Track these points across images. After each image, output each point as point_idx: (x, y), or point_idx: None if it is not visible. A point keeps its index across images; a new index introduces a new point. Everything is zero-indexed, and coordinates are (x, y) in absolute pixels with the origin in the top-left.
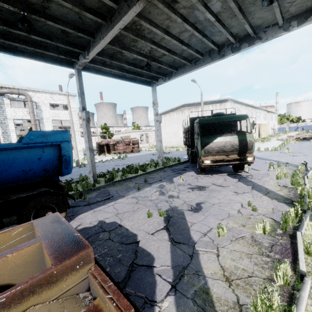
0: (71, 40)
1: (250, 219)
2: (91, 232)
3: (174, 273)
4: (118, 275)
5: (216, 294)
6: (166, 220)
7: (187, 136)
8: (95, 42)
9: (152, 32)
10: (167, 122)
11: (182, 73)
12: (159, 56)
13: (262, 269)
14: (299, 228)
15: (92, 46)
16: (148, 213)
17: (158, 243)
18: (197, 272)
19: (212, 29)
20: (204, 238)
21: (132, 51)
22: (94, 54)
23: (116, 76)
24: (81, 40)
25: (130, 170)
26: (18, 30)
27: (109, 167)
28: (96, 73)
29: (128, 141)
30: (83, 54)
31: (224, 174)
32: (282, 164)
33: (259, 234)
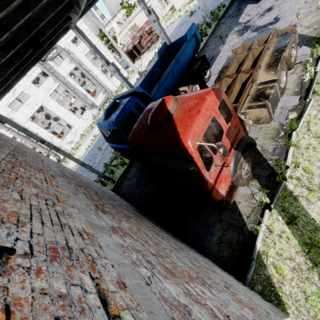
0: None
1: (314, 1)
2: None
3: None
4: None
5: (305, 33)
6: None
7: None
8: None
9: None
10: None
11: None
12: None
13: None
14: None
15: None
16: None
17: None
18: None
19: None
20: None
21: None
22: None
23: None
24: None
25: None
26: None
27: None
28: None
29: (149, 28)
30: None
31: None
32: None
33: None
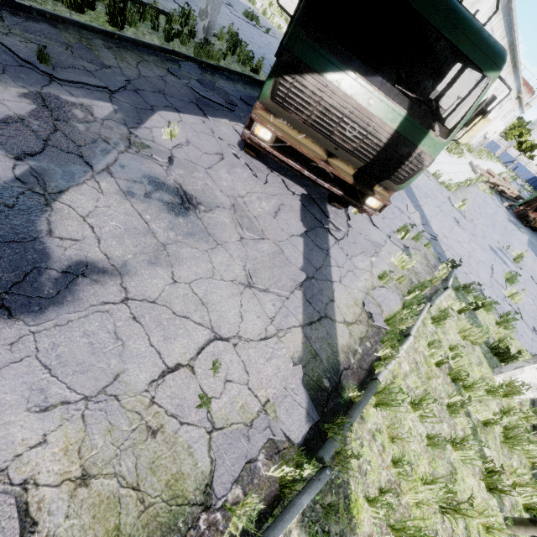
0: None
1: (152, 440)
2: None
3: None
4: None
5: None
6: None
7: None
8: None
9: None
10: None
11: None
12: None
13: None
14: None
15: None
16: None
17: None
18: None
19: None
20: None
21: None
22: None
23: None
24: None
25: None
26: None
27: None
28: None
29: None
30: None
31: (299, 190)
32: (427, 235)
33: None
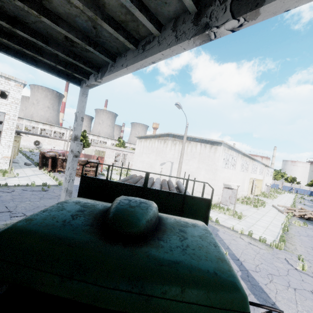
0: None
1: None
2: None
3: None
4: None
5: None
6: None
7: None
8: None
9: None
10: (146, 148)
11: (120, 68)
12: None
13: None
14: None
15: None
16: None
17: None
18: None
19: None
20: None
21: None
22: None
23: None
24: None
25: None
26: None
27: None
28: None
29: (83, 161)
30: None
31: None
32: None
33: None
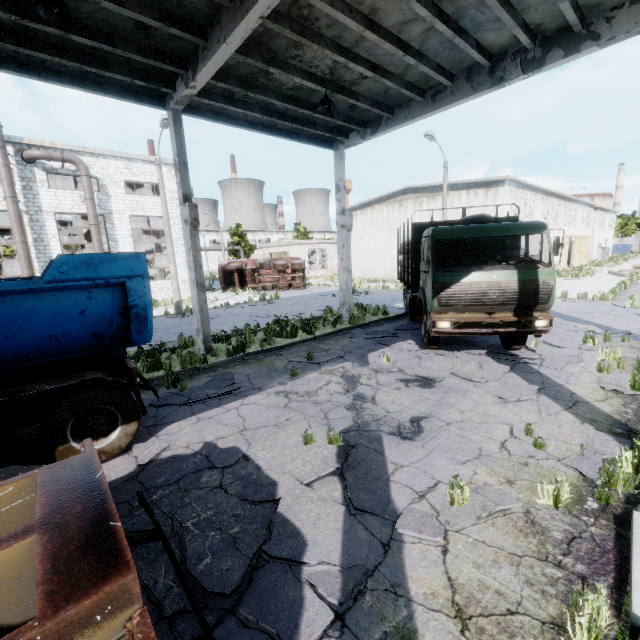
0: (157, 45)
1: (528, 466)
2: (187, 467)
3: (344, 584)
4: (227, 577)
5: None
6: (343, 455)
7: (406, 262)
8: (209, 48)
9: (336, 24)
10: (367, 225)
11: (403, 121)
12: (351, 81)
13: (540, 598)
14: (639, 504)
15: (203, 58)
16: (305, 436)
17: (319, 508)
18: (394, 587)
19: (479, 13)
20: (419, 505)
21: (291, 69)
22: (206, 77)
23: (258, 125)
24: (178, 44)
25: (281, 330)
26: (43, 24)
27: (240, 321)
28: (214, 119)
29: (283, 265)
30: (183, 78)
31: (481, 351)
32: (616, 334)
33: (544, 506)
